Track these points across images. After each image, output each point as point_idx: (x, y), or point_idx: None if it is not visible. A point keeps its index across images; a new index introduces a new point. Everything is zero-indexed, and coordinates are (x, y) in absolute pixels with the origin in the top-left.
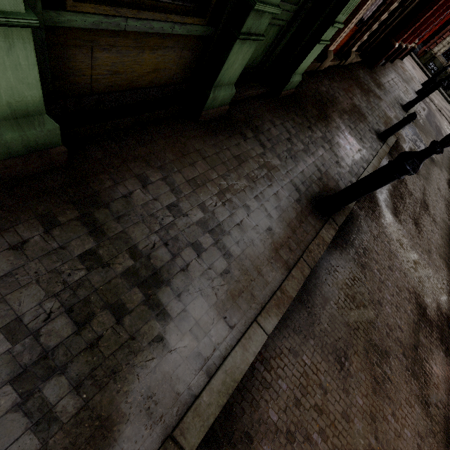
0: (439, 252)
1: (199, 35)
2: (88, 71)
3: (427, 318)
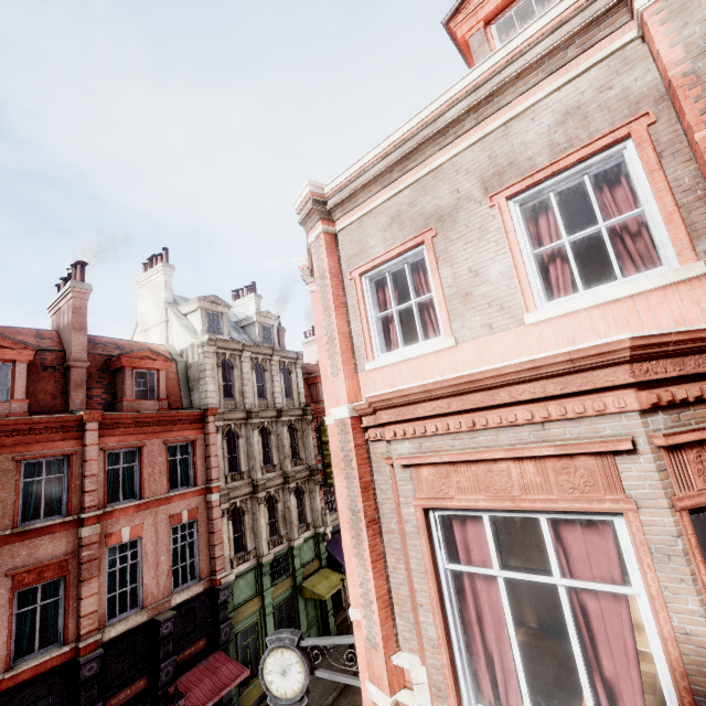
0: None
1: None
2: None
3: None
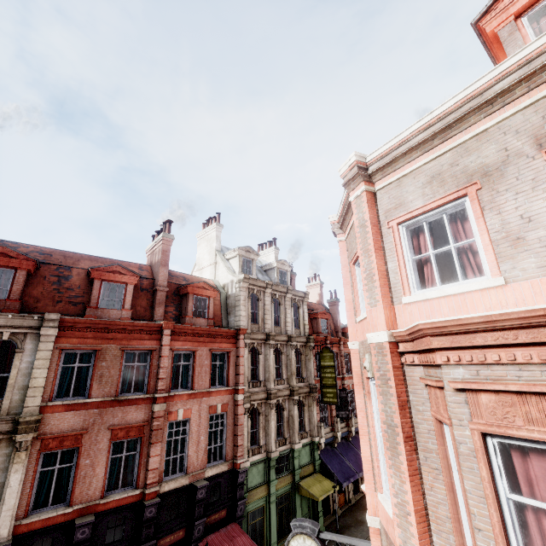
0: None
1: None
2: None
3: None
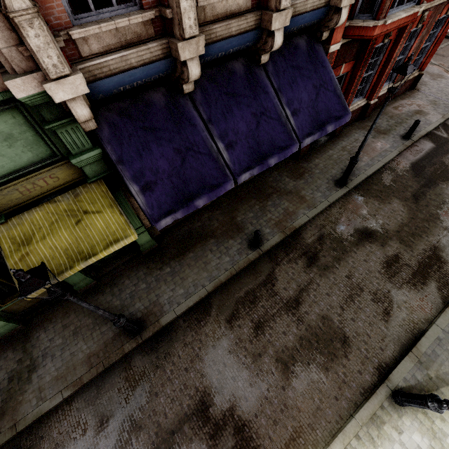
0: (279, 355)
1: None
2: (21, 306)
3: (206, 414)
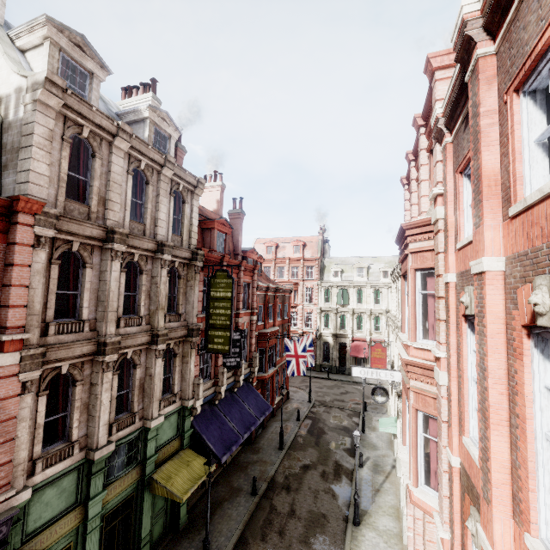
0: (299, 539)
1: None
2: None
3: None
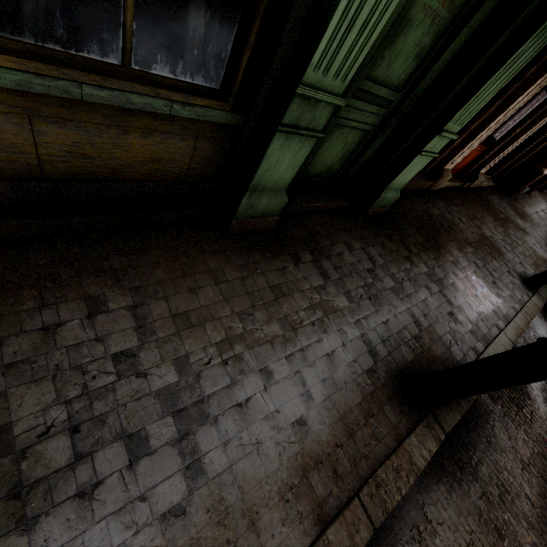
0: None
1: (222, 123)
2: (30, 148)
3: None
